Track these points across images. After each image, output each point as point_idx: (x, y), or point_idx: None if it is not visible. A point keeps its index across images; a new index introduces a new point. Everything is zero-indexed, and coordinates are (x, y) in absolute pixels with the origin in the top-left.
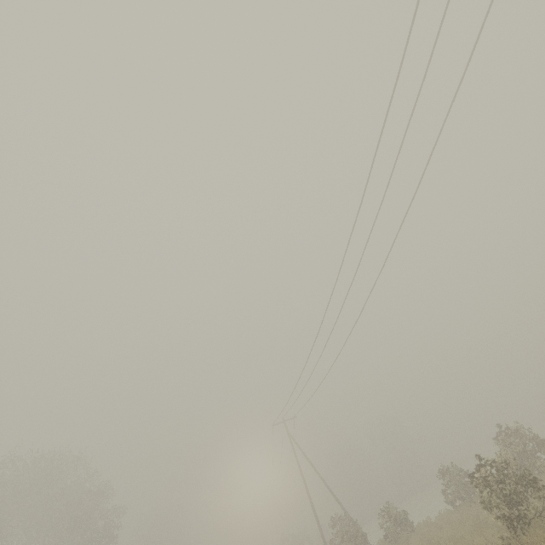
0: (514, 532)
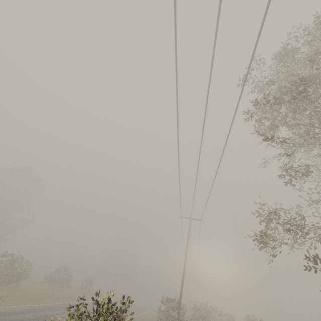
0: (186, 319)
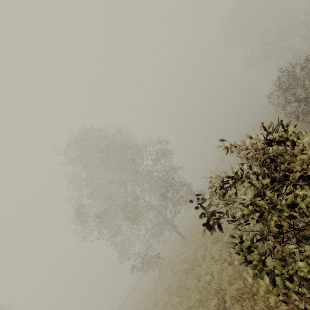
0: None
